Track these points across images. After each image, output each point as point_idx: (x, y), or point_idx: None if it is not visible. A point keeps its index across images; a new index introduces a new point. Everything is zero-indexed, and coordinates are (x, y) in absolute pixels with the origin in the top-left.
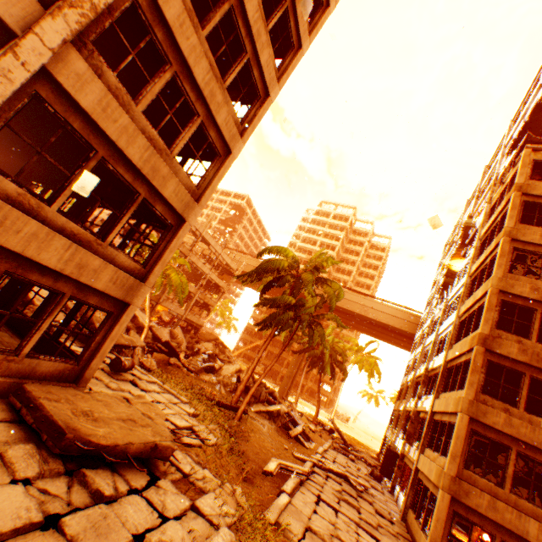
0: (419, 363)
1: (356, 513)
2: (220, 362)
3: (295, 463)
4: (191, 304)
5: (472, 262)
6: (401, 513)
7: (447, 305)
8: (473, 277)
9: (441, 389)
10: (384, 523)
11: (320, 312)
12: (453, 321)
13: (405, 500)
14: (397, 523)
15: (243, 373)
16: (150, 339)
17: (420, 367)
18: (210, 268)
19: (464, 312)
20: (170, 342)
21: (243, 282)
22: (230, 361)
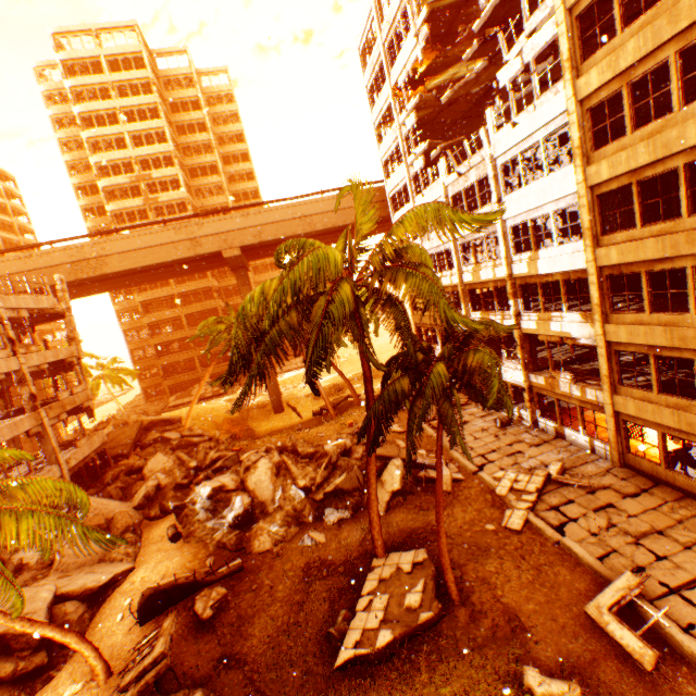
0: (460, 264)
1: (672, 543)
2: (226, 477)
3: (545, 547)
4: (54, 444)
5: (573, 68)
6: (618, 462)
7: (496, 166)
8: (600, 101)
9: (609, 309)
10: (668, 510)
11: (245, 264)
12: (579, 198)
13: (616, 449)
14: (638, 482)
15: (289, 467)
16: (87, 613)
17: (467, 270)
18: (9, 352)
19: (613, 178)
20: (155, 587)
21: (227, 383)
22: (247, 466)
